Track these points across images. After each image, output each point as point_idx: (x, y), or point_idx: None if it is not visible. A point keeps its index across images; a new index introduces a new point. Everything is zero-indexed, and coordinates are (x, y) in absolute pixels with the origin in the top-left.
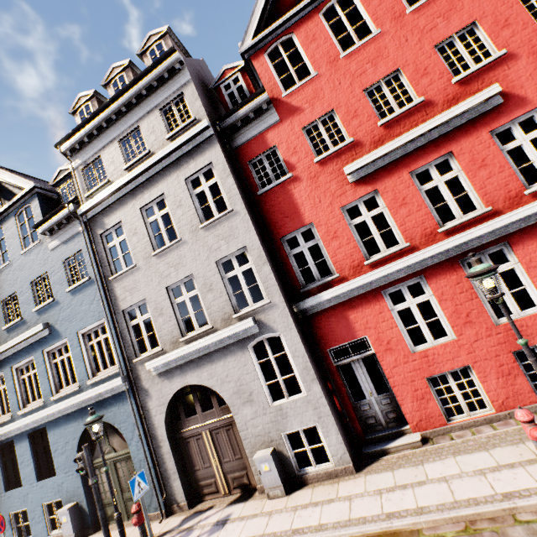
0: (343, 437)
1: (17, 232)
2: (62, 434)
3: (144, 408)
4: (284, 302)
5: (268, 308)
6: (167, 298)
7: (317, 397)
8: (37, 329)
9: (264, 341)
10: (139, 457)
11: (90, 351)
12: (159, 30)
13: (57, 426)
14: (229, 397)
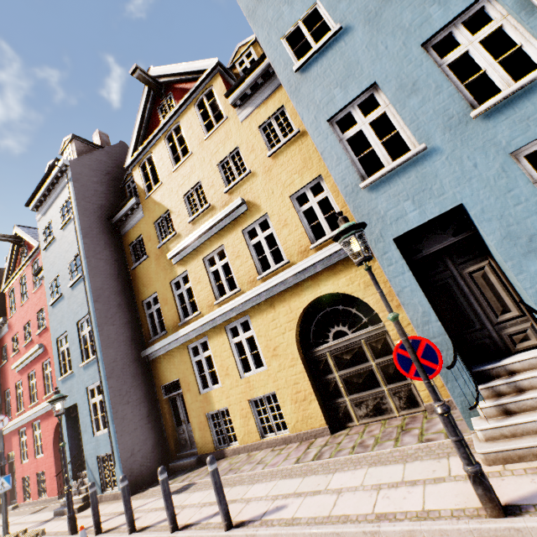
0: None
1: None
2: None
3: None
4: None
5: None
6: None
7: None
8: None
9: None
10: None
11: None
12: None
13: None
14: None
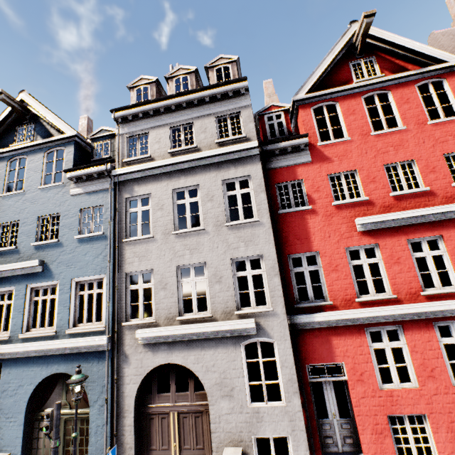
0: (310, 454)
1: (41, 167)
2: (18, 375)
3: (119, 373)
4: (285, 314)
5: (269, 314)
6: (175, 275)
7: (295, 410)
8: (31, 263)
9: (258, 343)
10: (98, 422)
11: (78, 300)
12: (229, 56)
13: (15, 366)
14: (210, 386)
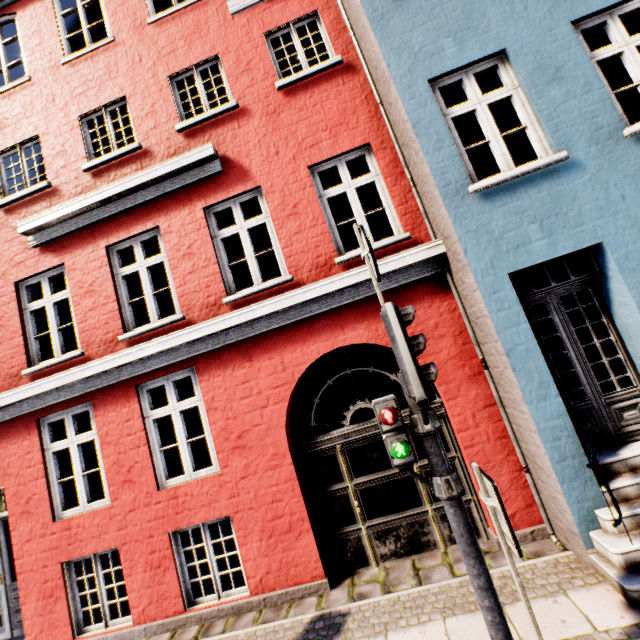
0: None
1: None
2: None
3: None
4: None
5: None
6: None
7: None
8: None
9: None
10: None
11: None
12: None
13: None
14: None
